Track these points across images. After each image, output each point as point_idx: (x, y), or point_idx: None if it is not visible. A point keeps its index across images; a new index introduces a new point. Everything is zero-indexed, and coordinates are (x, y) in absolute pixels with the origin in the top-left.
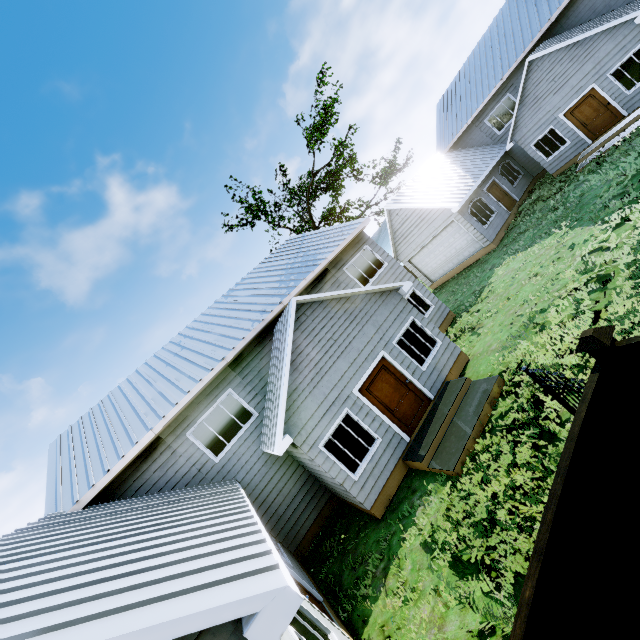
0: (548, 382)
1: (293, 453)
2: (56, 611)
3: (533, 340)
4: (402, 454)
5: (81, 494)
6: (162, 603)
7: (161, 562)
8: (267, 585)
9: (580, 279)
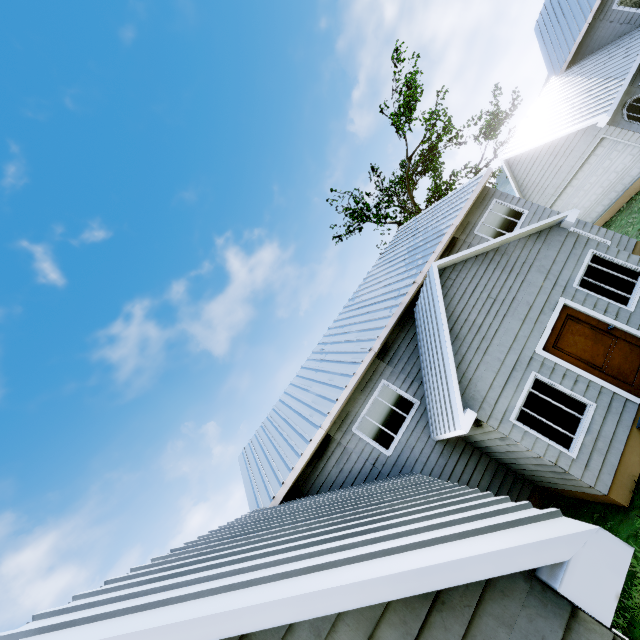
0: None
1: (473, 437)
2: (308, 559)
3: None
4: (634, 420)
5: (275, 491)
6: (423, 549)
7: (391, 522)
8: (562, 529)
9: None
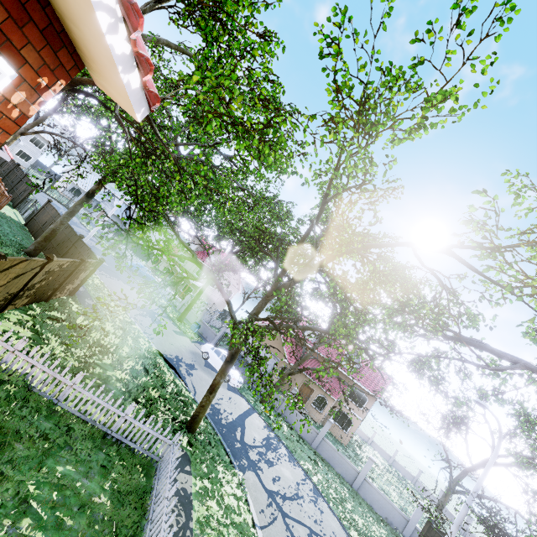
0: None
1: None
2: None
3: None
4: None
5: None
6: None
7: None
8: None
9: None
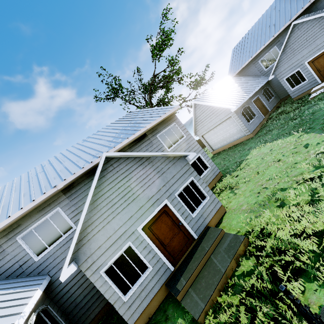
0: (310, 316)
1: None
2: None
3: (274, 212)
4: (166, 280)
5: None
6: None
7: None
8: None
9: (314, 172)
